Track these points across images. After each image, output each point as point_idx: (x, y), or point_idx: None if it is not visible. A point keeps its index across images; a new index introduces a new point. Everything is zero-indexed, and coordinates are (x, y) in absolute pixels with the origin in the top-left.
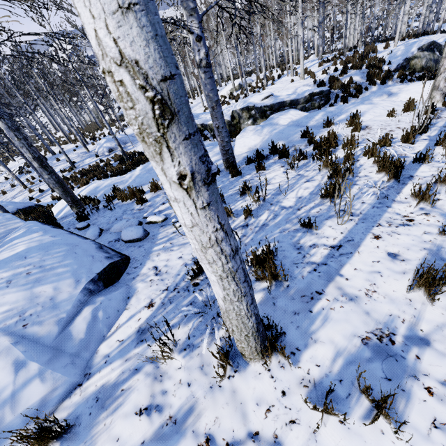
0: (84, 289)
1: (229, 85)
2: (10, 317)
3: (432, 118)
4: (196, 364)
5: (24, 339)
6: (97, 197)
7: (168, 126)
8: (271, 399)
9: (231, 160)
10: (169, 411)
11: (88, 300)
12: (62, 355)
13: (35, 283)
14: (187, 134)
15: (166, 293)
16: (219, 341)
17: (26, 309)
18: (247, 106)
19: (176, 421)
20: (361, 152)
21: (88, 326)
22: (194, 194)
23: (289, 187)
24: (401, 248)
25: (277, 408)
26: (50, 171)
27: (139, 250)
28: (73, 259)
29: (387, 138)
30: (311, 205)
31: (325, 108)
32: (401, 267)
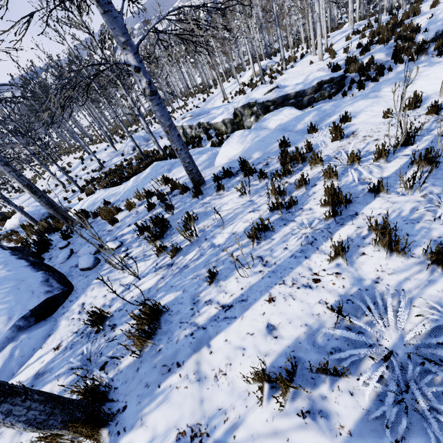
0: (13, 326)
1: (250, 70)
2: None
3: (419, 128)
4: None
5: None
6: (94, 209)
7: None
8: None
9: (196, 179)
10: None
11: (15, 336)
12: None
13: None
14: None
15: (74, 337)
16: None
17: None
18: (248, 103)
19: None
20: (325, 172)
21: (4, 363)
22: None
23: (233, 217)
24: (284, 319)
25: None
26: (40, 195)
27: (84, 281)
28: (14, 296)
29: (354, 156)
30: (236, 246)
31: (321, 105)
32: (267, 347)
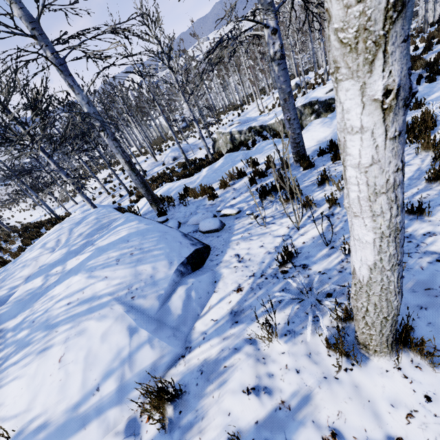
0: (177, 270)
1: None
2: (121, 289)
3: None
4: (302, 351)
5: (133, 309)
6: (170, 197)
7: (394, 21)
8: (411, 403)
9: (301, 153)
10: (280, 395)
11: (180, 280)
12: (164, 326)
13: (138, 263)
14: (406, 34)
15: (254, 279)
16: (325, 330)
17: (133, 283)
18: (309, 102)
19: (290, 407)
20: None
21: (184, 304)
22: (390, 118)
23: None
24: None
25: (422, 415)
26: (137, 173)
27: (218, 240)
28: (165, 244)
29: None
30: (413, 191)
31: None
32: None
